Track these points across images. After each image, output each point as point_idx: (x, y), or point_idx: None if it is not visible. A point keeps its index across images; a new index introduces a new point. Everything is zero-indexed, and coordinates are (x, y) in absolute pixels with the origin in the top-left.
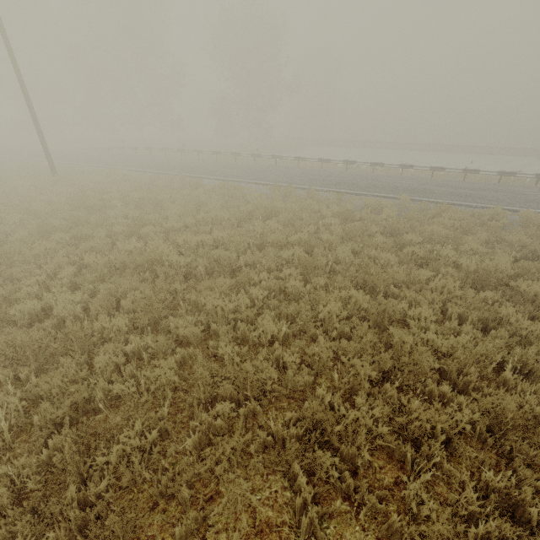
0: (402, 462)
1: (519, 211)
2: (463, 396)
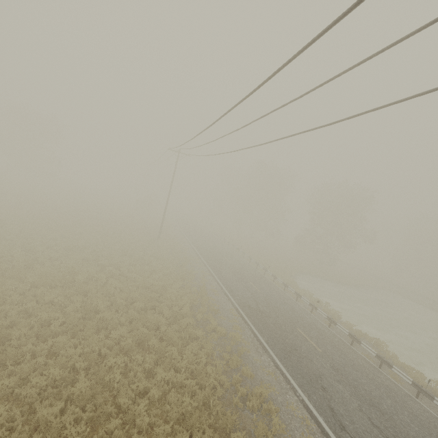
0: None
1: (327, 436)
2: None
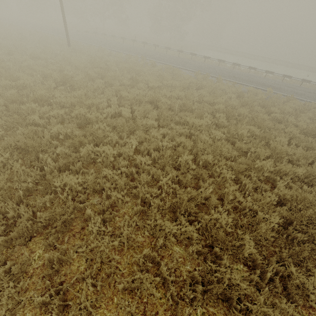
0: (272, 183)
1: None
2: (298, 167)
